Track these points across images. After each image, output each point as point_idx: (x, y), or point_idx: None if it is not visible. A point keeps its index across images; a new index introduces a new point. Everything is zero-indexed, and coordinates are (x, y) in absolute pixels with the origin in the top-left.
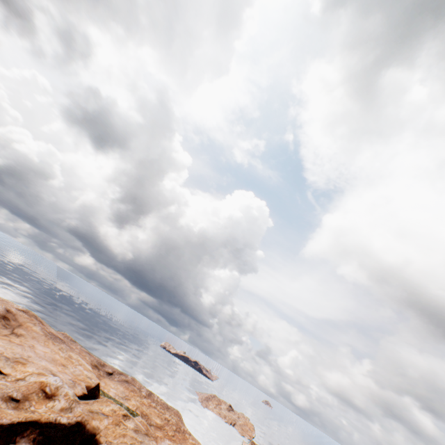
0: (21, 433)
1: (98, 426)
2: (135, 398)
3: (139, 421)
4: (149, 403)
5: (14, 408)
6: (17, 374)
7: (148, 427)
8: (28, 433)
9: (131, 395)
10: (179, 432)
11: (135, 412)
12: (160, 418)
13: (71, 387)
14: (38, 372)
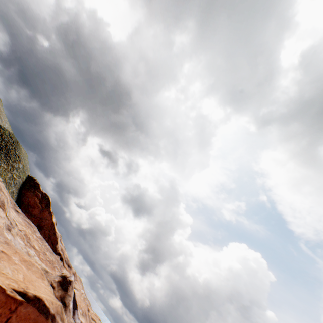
0: None
1: (90, 309)
2: None
3: None
4: None
5: None
6: None
7: None
8: None
9: None
10: None
11: None
12: None
13: None
14: None
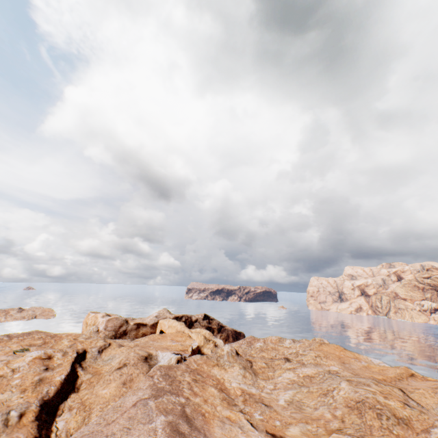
0: (75, 368)
1: (82, 347)
2: (10, 344)
3: (36, 348)
4: (19, 340)
5: (53, 370)
6: (4, 372)
7: (44, 347)
8: (76, 366)
9: (5, 345)
10: (55, 337)
11: (26, 348)
12: (38, 340)
13: (19, 357)
14: (3, 364)
